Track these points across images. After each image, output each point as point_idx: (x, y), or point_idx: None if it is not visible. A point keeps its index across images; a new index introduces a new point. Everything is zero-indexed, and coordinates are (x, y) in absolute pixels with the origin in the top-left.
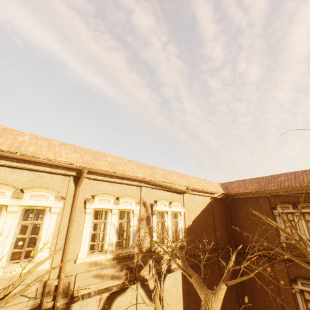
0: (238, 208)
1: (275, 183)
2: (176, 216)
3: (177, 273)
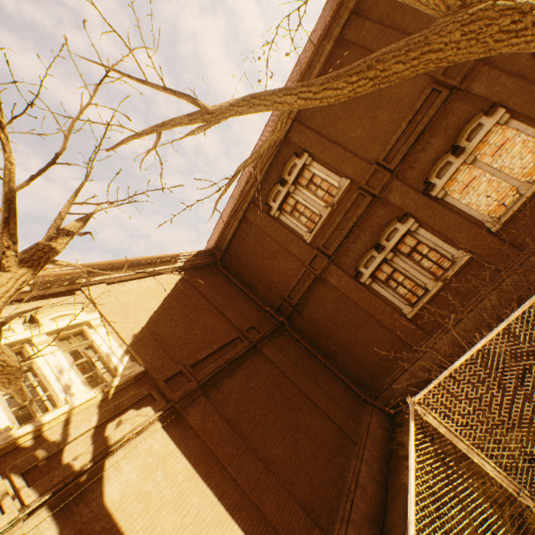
0: (240, 257)
1: (244, 177)
2: (88, 338)
3: (148, 440)
